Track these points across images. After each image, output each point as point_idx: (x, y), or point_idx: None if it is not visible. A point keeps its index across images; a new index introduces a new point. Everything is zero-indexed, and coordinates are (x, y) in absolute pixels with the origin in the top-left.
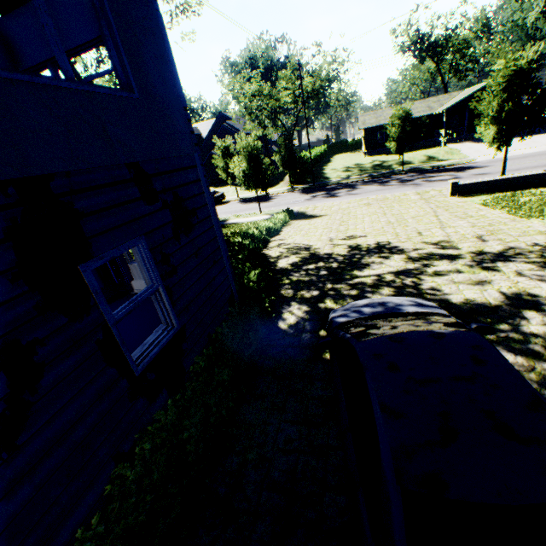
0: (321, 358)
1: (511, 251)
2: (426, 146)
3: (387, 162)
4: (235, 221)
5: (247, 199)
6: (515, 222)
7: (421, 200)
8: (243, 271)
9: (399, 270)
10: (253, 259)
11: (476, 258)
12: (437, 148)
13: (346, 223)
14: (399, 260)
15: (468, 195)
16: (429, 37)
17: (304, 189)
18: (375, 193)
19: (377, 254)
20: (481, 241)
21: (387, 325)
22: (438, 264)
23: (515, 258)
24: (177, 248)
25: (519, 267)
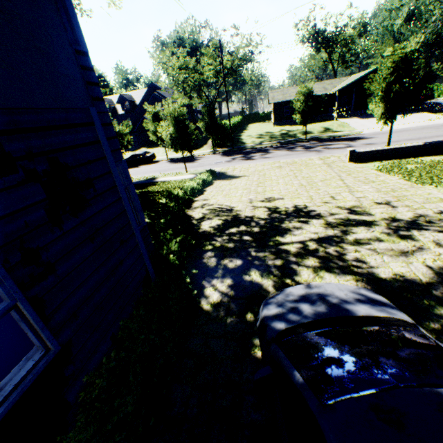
0: (250, 356)
1: (422, 218)
2: (322, 119)
3: (293, 131)
4: (163, 179)
5: (175, 159)
6: (415, 188)
7: (325, 165)
8: (164, 238)
9: (320, 237)
10: (176, 224)
11: (391, 225)
12: (331, 121)
13: (263, 184)
14: (319, 226)
15: (363, 162)
16: (323, 32)
17: (225, 152)
18: (285, 157)
19: (296, 218)
20: (391, 206)
21: (351, 355)
22: (357, 230)
23: (429, 227)
24: (55, 236)
25: (436, 236)
